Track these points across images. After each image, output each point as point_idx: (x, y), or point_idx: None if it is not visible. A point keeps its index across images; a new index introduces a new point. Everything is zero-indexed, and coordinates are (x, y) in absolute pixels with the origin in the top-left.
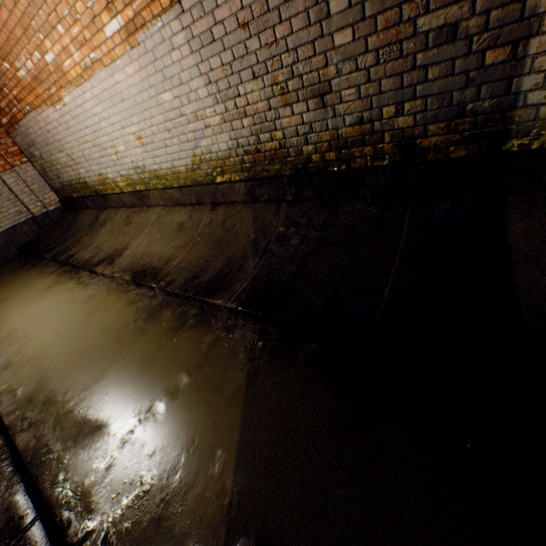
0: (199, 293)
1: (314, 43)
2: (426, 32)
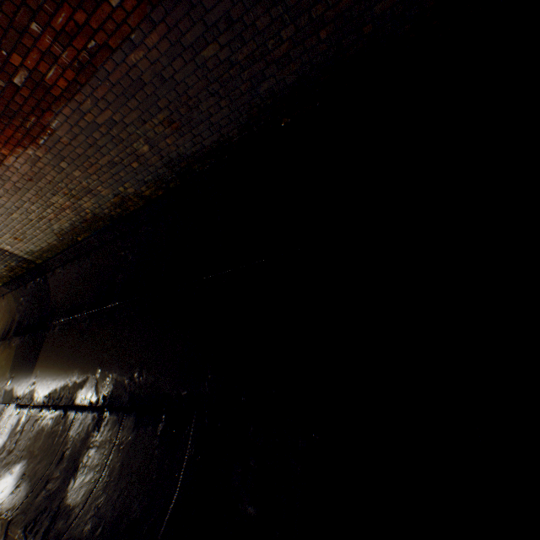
0: (6, 336)
1: None
2: None
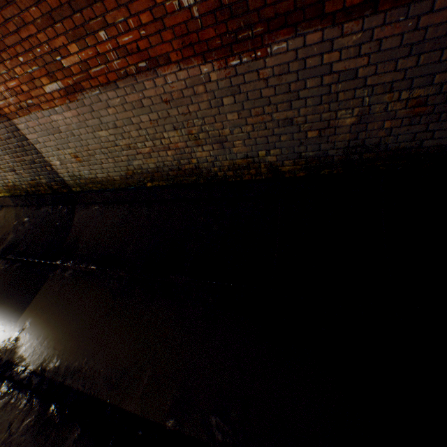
0: None
1: (0, 157)
2: (29, 160)
